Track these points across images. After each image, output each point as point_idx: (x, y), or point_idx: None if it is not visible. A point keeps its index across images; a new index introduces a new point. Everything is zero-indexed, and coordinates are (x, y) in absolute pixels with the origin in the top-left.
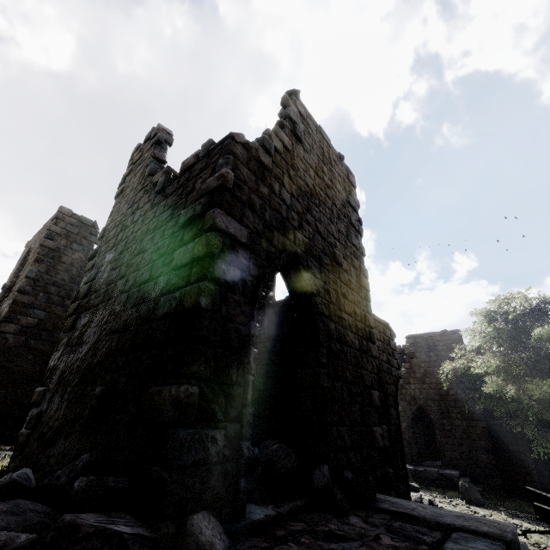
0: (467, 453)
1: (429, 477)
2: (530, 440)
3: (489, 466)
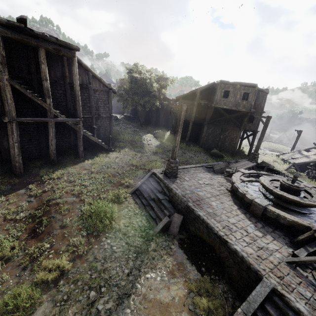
0: (141, 113)
1: (127, 117)
2: (166, 112)
3: (144, 116)
